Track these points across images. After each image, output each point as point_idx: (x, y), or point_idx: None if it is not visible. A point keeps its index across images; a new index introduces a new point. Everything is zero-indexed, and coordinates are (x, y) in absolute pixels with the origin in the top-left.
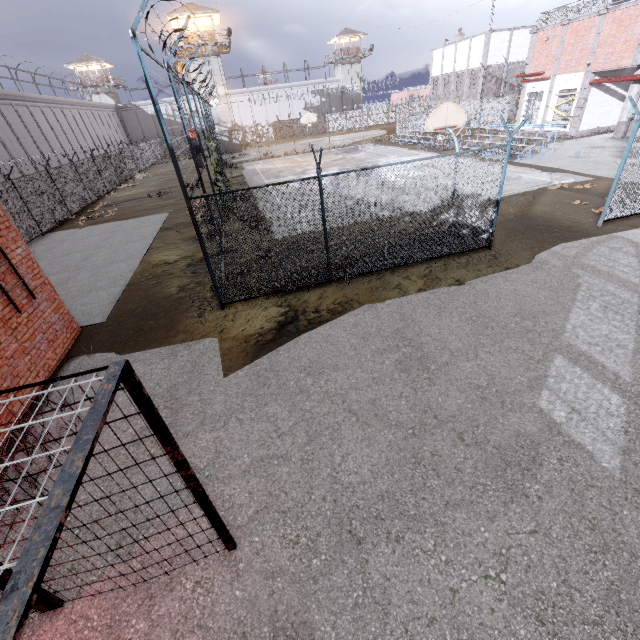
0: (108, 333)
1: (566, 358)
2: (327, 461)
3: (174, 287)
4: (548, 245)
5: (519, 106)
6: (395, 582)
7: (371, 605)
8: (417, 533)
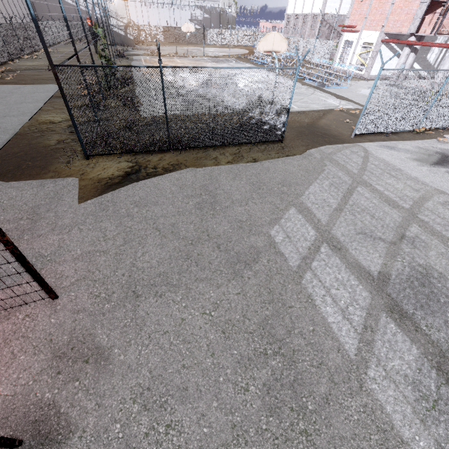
0: None
1: (297, 209)
2: (132, 255)
3: (53, 140)
4: (318, 145)
5: (337, 49)
6: (152, 315)
7: (134, 326)
8: (173, 293)
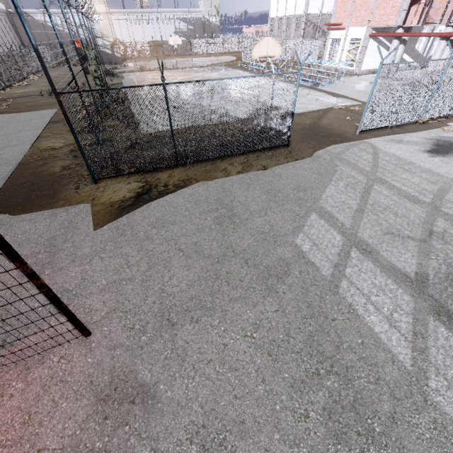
0: (0, 200)
1: (318, 215)
2: (159, 280)
3: (58, 167)
4: (325, 145)
5: (325, 47)
6: (191, 344)
7: (175, 357)
8: (209, 317)
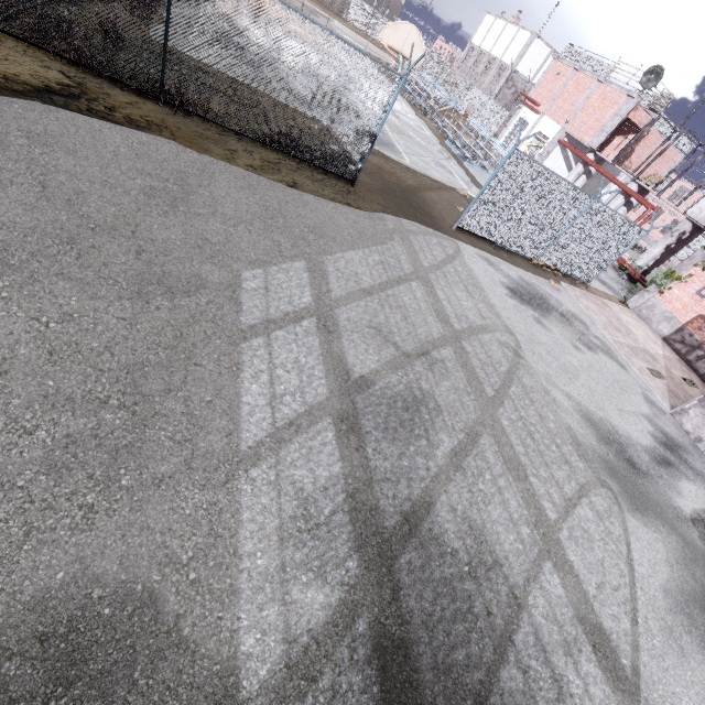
0: None
1: (307, 266)
2: None
3: None
4: (403, 215)
5: (508, 124)
6: None
7: None
8: None
